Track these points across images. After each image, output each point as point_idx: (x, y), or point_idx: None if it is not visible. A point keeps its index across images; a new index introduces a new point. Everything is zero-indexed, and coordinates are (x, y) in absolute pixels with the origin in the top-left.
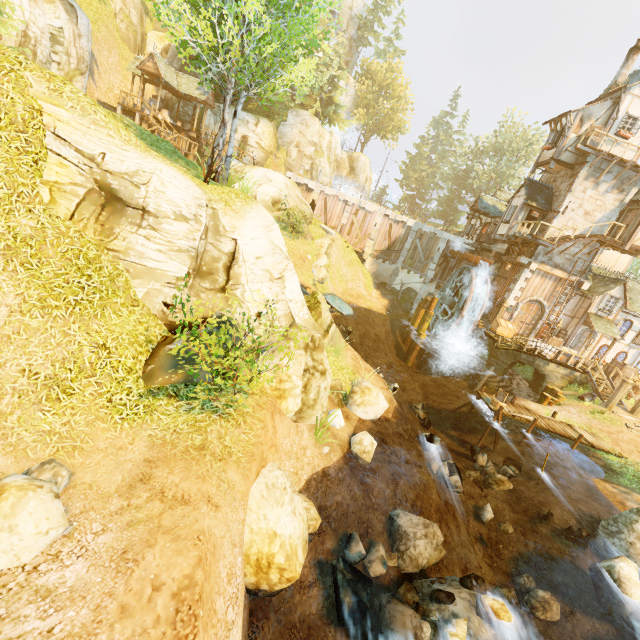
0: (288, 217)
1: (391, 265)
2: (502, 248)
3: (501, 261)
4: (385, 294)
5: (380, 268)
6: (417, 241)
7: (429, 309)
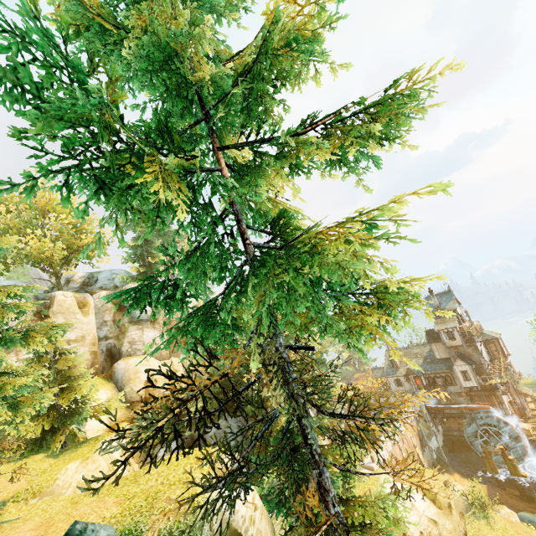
0: (482, 505)
1: (426, 448)
2: (461, 388)
3: (471, 395)
4: (447, 470)
5: (426, 457)
6: (420, 419)
7: (507, 456)
